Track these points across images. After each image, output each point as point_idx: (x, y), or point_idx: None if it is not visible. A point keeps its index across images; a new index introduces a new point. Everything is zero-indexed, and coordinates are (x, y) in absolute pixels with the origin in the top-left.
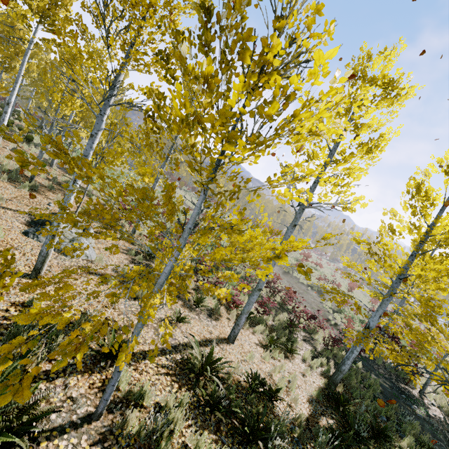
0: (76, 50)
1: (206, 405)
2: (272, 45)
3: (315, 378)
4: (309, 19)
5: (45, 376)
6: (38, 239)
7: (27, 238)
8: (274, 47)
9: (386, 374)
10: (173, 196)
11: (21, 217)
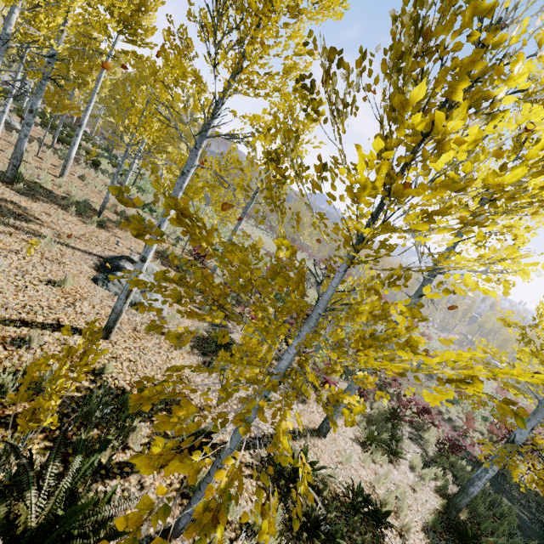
0: (179, 71)
1: (302, 527)
2: (509, 76)
3: (428, 495)
4: (543, 31)
5: (119, 470)
6: (108, 288)
7: (96, 287)
8: (512, 78)
9: (523, 499)
10: (292, 264)
11: (89, 259)
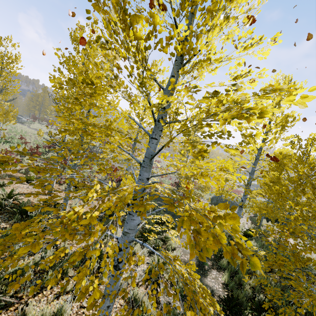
0: None
1: None
2: None
3: None
4: None
5: None
6: None
7: None
8: None
9: None
10: None
11: None
